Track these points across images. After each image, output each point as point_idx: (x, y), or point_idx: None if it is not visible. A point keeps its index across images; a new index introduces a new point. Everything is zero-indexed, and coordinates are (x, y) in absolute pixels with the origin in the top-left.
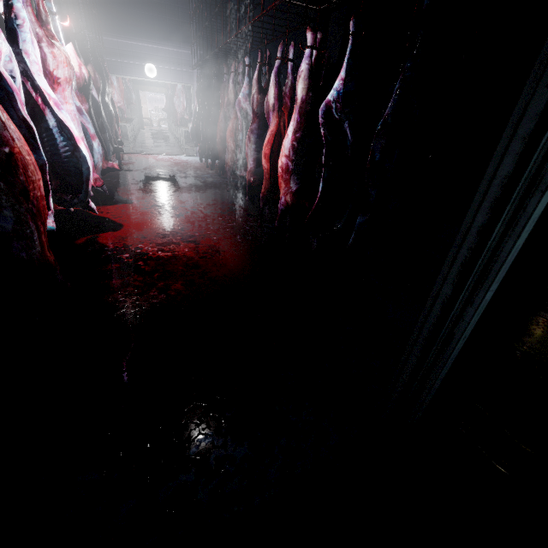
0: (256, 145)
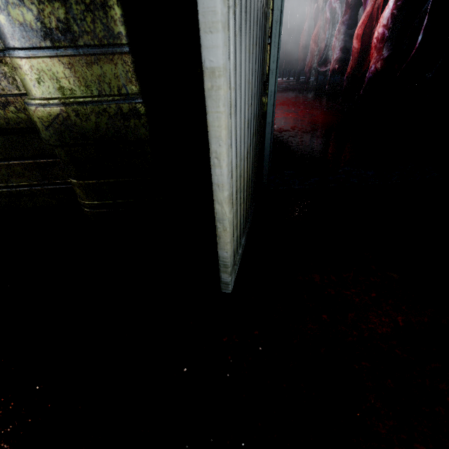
0: (344, 36)
